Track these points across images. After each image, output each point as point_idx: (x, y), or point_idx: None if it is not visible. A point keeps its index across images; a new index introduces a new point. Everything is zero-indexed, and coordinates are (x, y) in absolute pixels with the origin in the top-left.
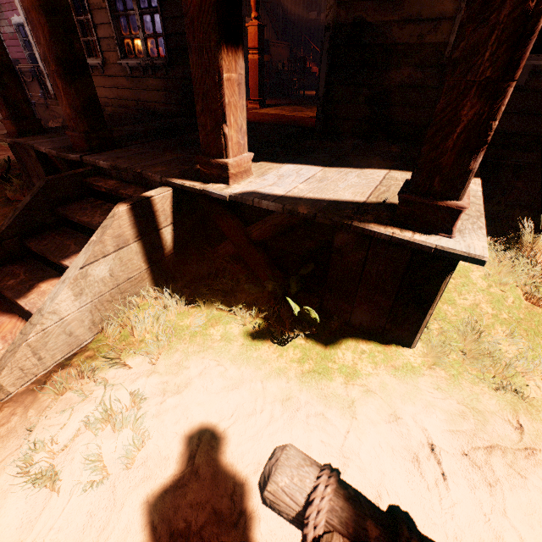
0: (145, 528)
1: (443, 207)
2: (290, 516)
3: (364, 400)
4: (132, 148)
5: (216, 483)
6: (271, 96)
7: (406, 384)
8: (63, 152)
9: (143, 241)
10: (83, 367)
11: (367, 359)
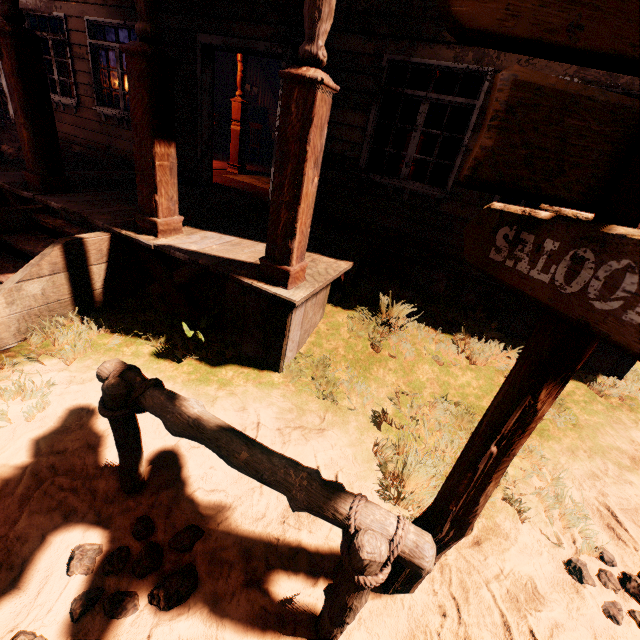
0: (34, 449)
1: (280, 269)
2: (106, 377)
3: (226, 398)
4: (87, 195)
5: (94, 431)
6: (261, 162)
7: (262, 392)
8: (16, 188)
9: (78, 272)
10: (4, 358)
11: (243, 377)
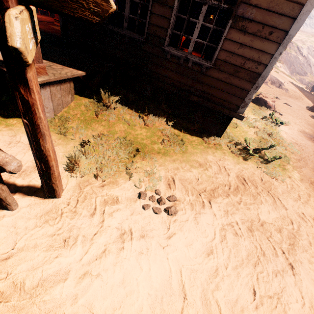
0: None
1: None
2: None
3: (7, 131)
4: None
5: None
6: None
7: None
8: None
9: None
10: None
11: (22, 123)
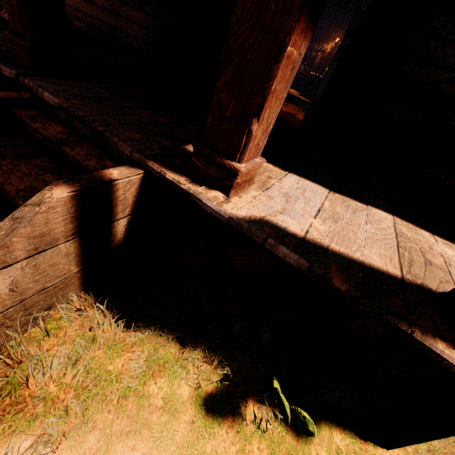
0: None
1: None
2: None
3: None
4: (96, 86)
5: None
6: None
7: None
8: None
9: (81, 239)
10: None
11: None
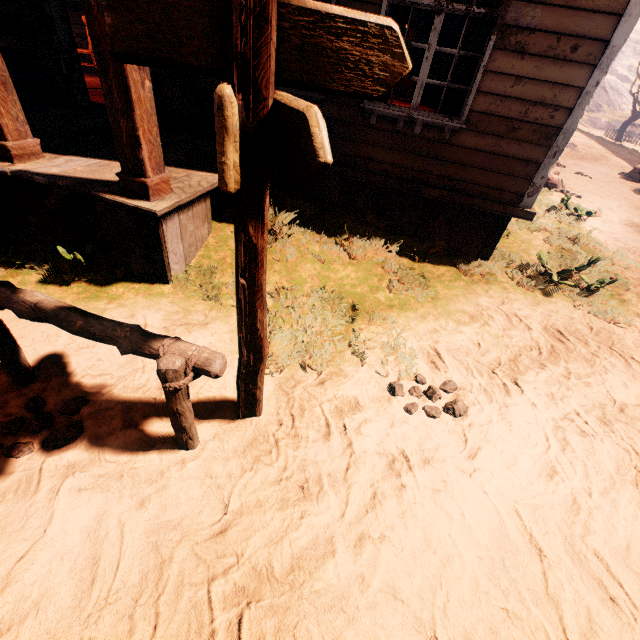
0: None
1: (138, 182)
2: None
3: (116, 309)
4: None
5: None
6: None
7: (152, 302)
8: None
9: None
10: None
11: (134, 291)
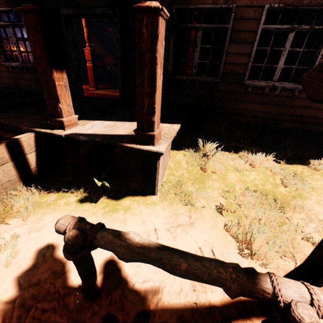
0: (16, 286)
1: (148, 134)
2: (63, 230)
3: (131, 218)
4: (11, 113)
5: (55, 262)
6: (105, 83)
7: (150, 209)
8: None
9: (18, 160)
10: None
11: (136, 202)
